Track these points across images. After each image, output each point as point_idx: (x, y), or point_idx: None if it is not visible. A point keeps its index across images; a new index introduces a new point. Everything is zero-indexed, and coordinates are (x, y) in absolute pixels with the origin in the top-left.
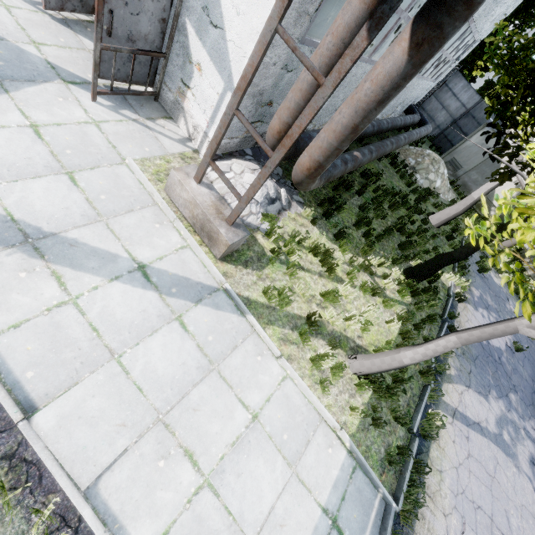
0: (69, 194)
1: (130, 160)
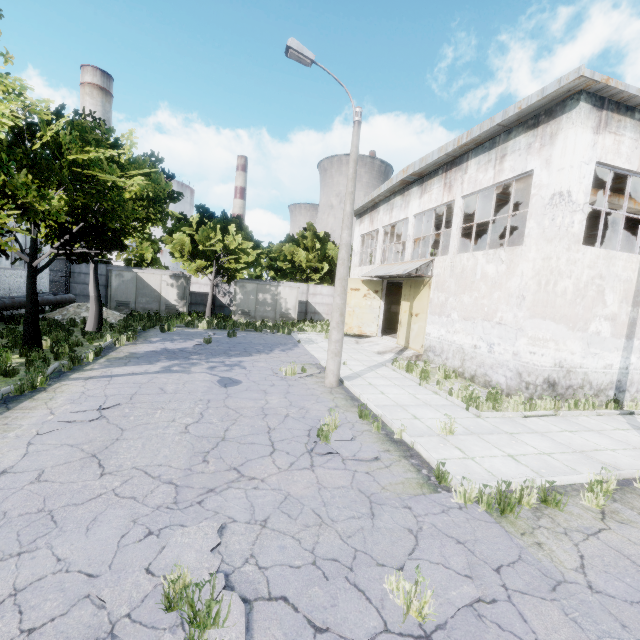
0: None
1: None
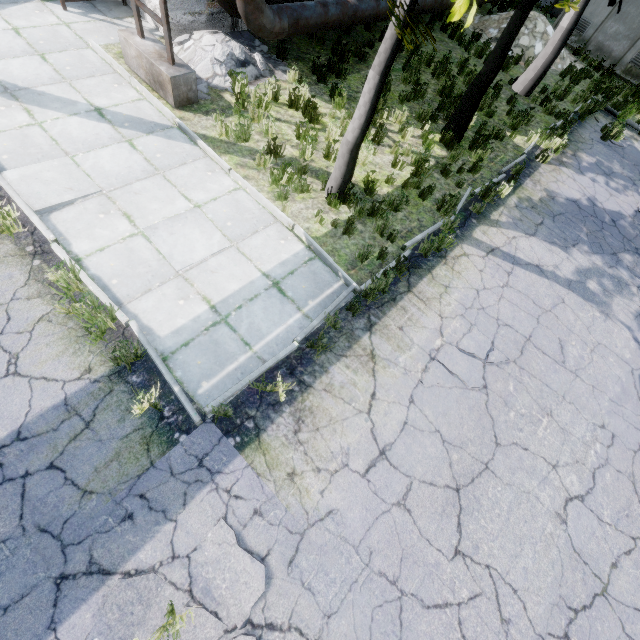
0: (40, 67)
1: (91, 42)
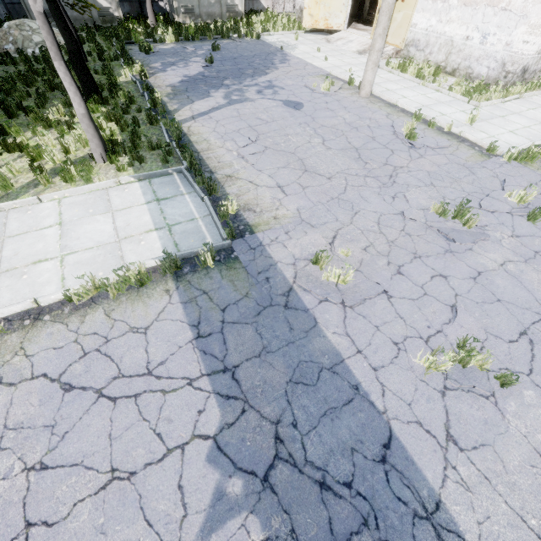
0: None
1: None
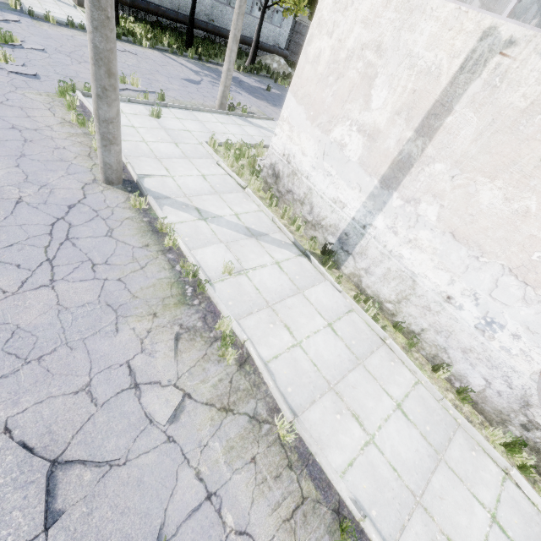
0: None
1: None
